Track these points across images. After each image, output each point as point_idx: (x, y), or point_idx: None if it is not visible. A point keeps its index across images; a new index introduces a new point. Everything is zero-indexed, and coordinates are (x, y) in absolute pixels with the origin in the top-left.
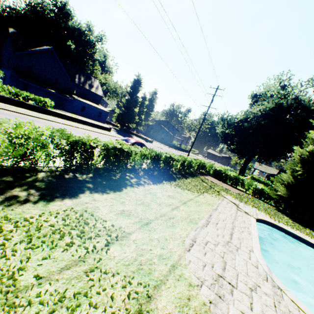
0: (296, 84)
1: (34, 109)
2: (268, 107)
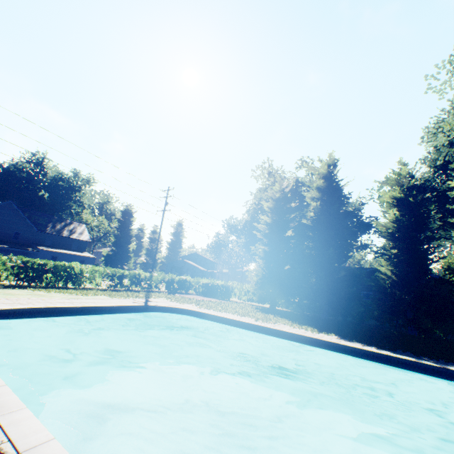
0: (281, 168)
1: None
2: (260, 197)
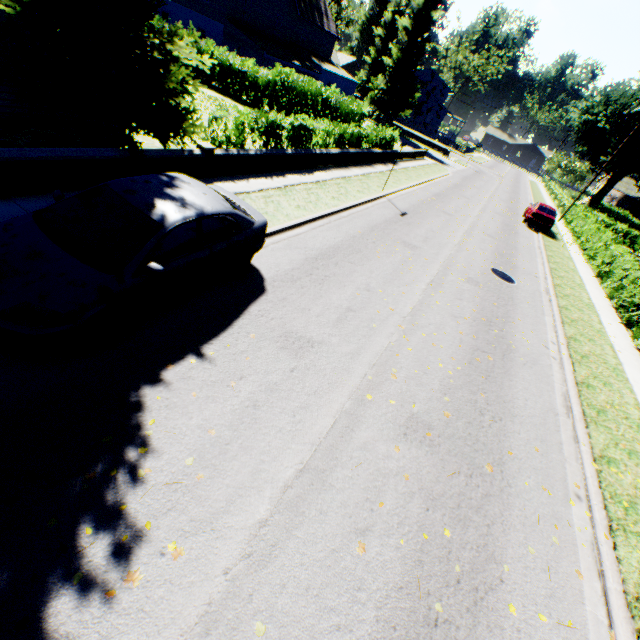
0: None
1: (388, 158)
2: None
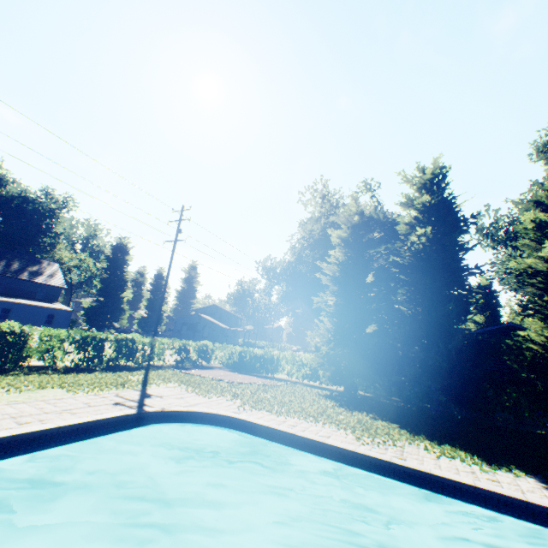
0: (339, 191)
1: None
2: (311, 229)
